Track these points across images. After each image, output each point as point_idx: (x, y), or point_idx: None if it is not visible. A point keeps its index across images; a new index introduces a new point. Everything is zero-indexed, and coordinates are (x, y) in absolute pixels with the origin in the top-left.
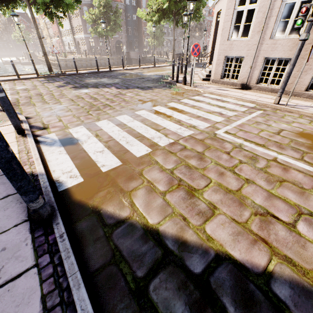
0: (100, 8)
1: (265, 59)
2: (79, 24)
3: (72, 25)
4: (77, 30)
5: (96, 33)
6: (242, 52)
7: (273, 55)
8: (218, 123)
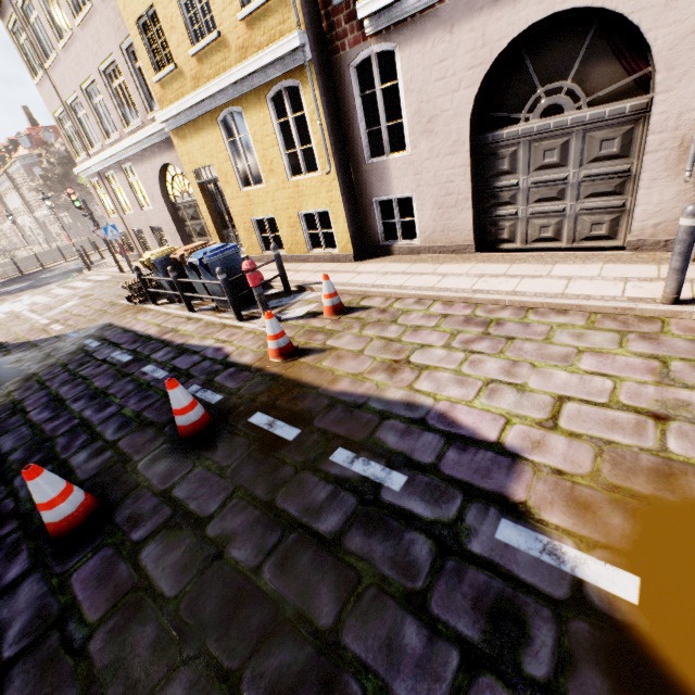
0: (52, 168)
1: (135, 230)
2: (35, 195)
3: (26, 198)
4: (35, 204)
5: (58, 208)
6: (122, 227)
7: (134, 227)
8: (38, 305)
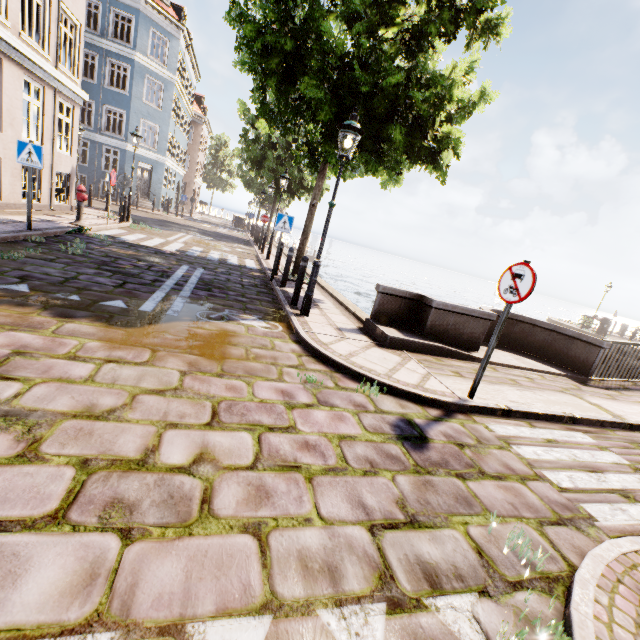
0: None
1: None
2: None
3: None
4: None
5: None
6: None
7: None
8: None
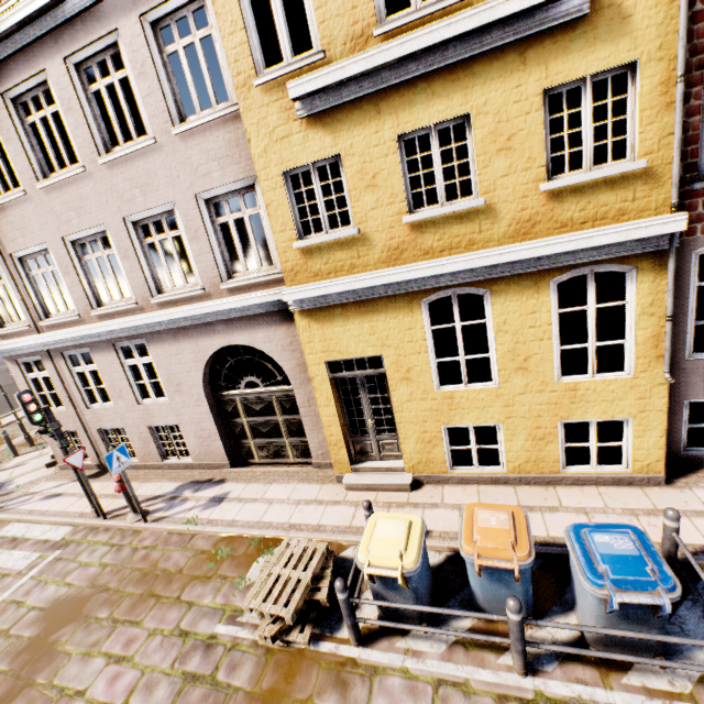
0: None
1: (102, 429)
2: None
3: None
4: None
5: None
6: (70, 424)
7: (104, 425)
8: None
